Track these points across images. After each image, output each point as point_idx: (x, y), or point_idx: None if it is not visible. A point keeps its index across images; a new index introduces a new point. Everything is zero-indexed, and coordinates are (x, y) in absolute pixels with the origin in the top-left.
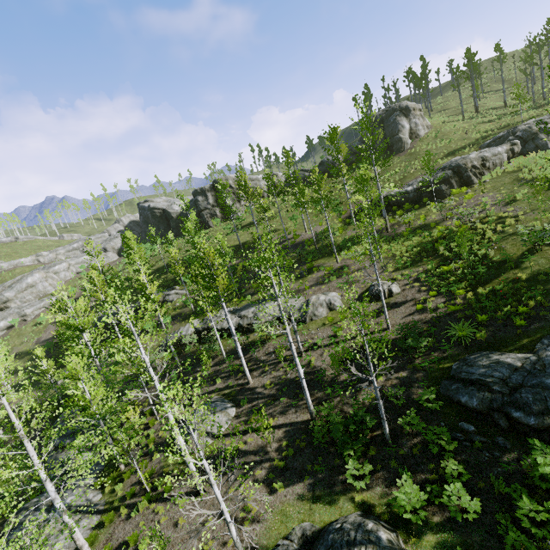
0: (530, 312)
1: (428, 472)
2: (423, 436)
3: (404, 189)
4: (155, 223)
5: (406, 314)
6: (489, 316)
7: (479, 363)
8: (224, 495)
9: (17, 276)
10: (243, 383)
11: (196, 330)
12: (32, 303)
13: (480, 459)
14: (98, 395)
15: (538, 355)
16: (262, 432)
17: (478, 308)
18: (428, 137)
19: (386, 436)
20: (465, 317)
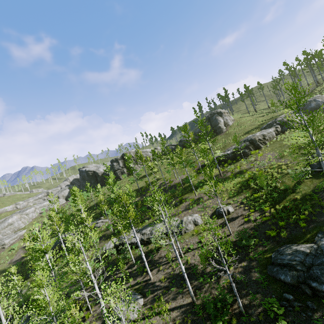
0: (307, 218)
1: None
2: (263, 305)
3: (226, 152)
4: (89, 179)
5: (239, 225)
6: (285, 222)
7: (286, 252)
8: None
9: (2, 218)
10: (147, 280)
11: (115, 245)
12: (9, 236)
13: (301, 319)
14: (54, 298)
15: (317, 244)
16: (162, 315)
17: (278, 217)
18: (233, 125)
19: (240, 308)
20: (272, 224)
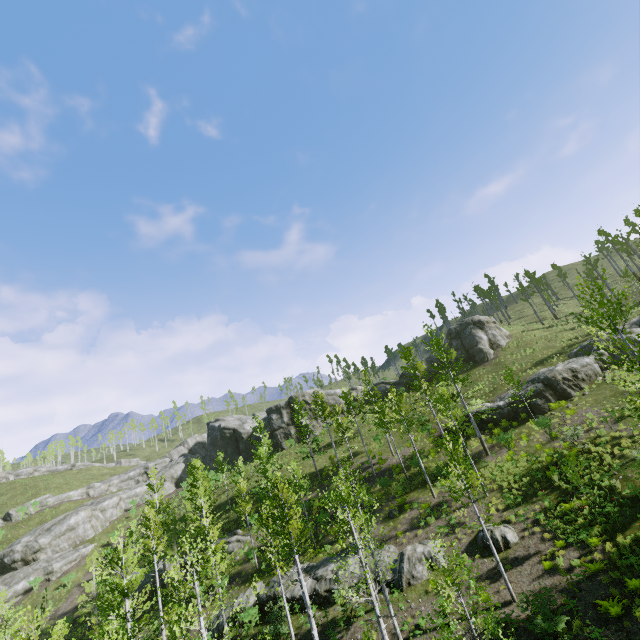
0: None
1: None
2: None
3: (495, 404)
4: (223, 445)
5: (533, 577)
6: None
7: None
8: None
9: (60, 514)
10: None
11: (258, 599)
12: (64, 554)
13: None
14: None
15: None
16: None
17: (625, 567)
18: (510, 346)
19: None
20: (612, 582)
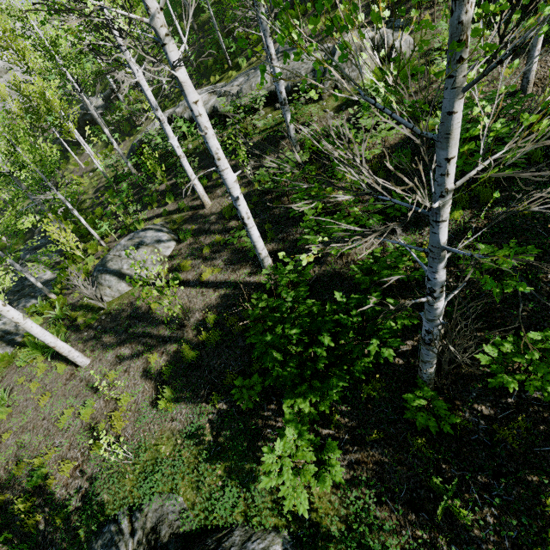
0: None
1: (532, 519)
2: None
3: None
4: None
5: None
6: None
7: None
8: (103, 379)
9: None
10: (198, 206)
11: None
12: (13, 96)
13: None
14: None
15: None
16: (190, 290)
17: None
18: None
19: (422, 375)
20: None
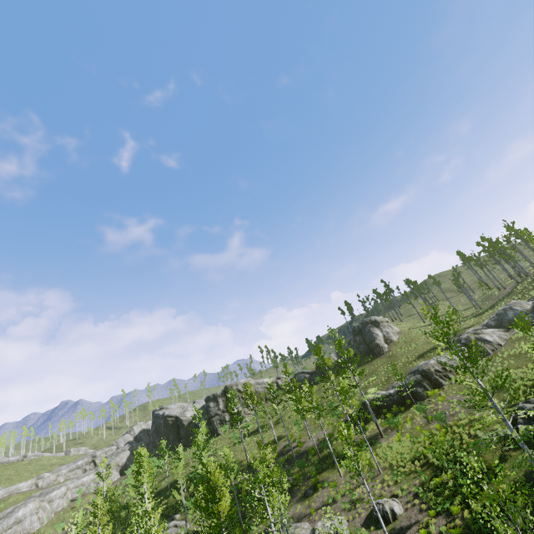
0: (522, 533)
1: None
2: None
3: (387, 392)
4: (166, 432)
5: None
6: None
7: None
8: None
9: (8, 507)
10: None
11: None
12: None
13: None
14: None
15: None
16: None
17: (477, 530)
18: (400, 341)
19: None
20: None
